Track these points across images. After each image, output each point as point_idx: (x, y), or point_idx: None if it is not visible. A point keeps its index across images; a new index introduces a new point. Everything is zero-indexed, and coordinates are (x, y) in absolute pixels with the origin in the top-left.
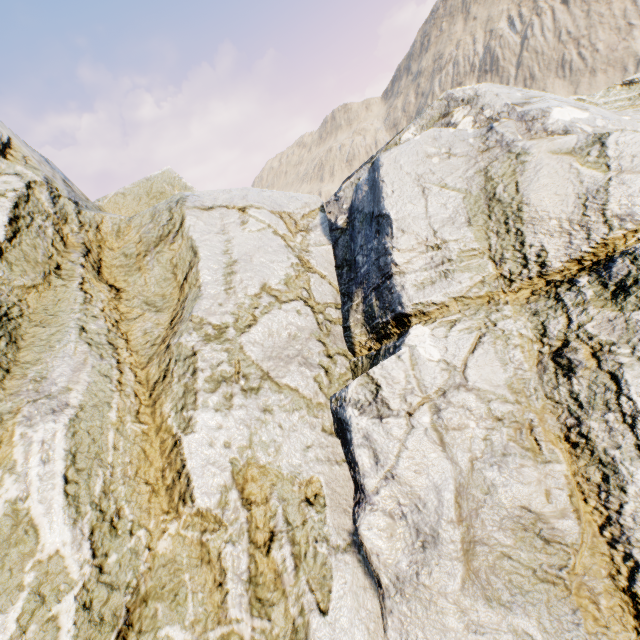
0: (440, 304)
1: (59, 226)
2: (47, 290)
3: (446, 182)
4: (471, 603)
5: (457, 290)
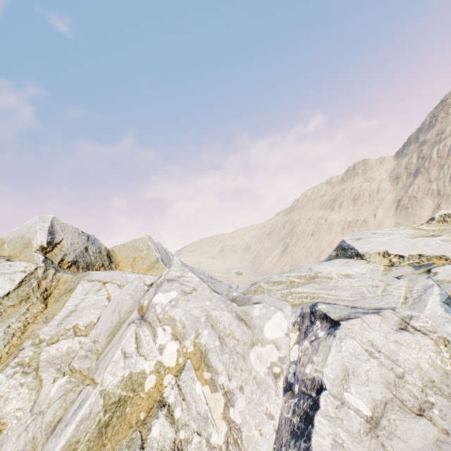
0: (76, 370)
1: (41, 281)
2: (18, 306)
3: (121, 310)
4: None
5: (82, 367)
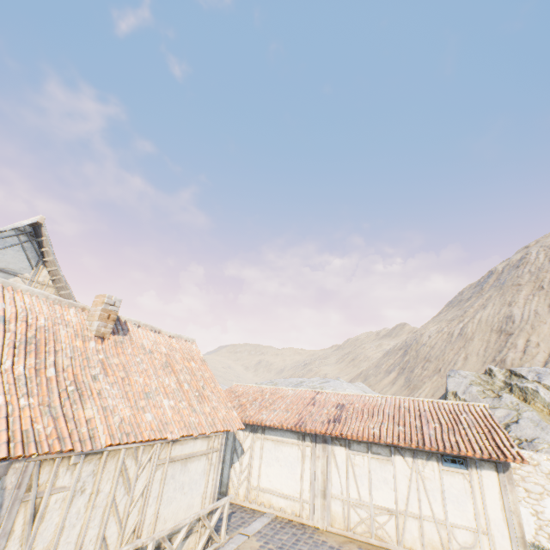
0: None
1: None
2: None
3: None
4: None
5: None
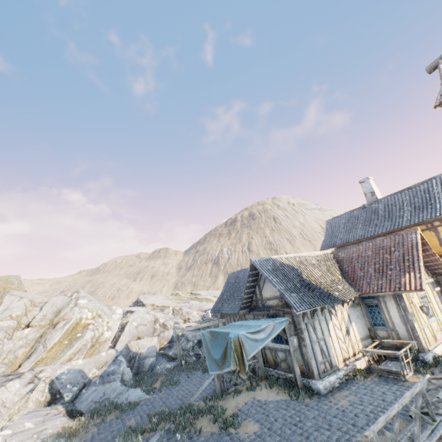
0: (36, 325)
1: None
2: None
3: (57, 306)
4: None
5: (41, 323)
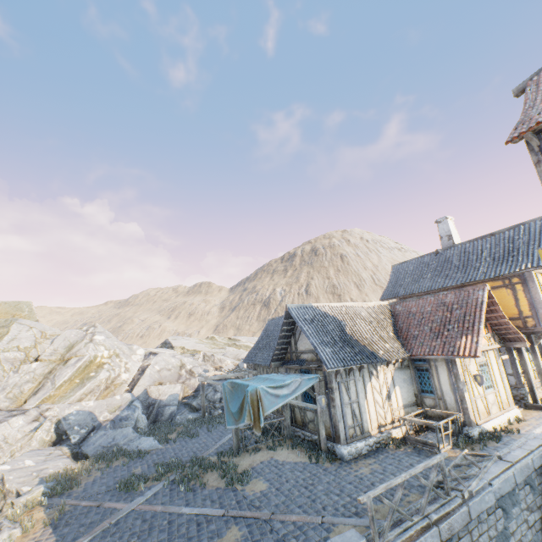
0: (46, 359)
1: None
2: None
3: (70, 340)
4: (2, 397)
5: (51, 358)
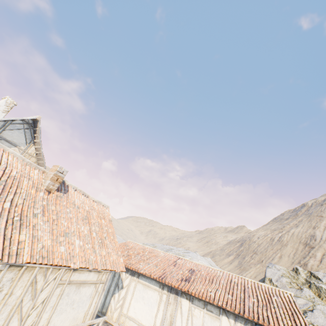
0: None
1: None
2: None
3: None
4: None
5: None
